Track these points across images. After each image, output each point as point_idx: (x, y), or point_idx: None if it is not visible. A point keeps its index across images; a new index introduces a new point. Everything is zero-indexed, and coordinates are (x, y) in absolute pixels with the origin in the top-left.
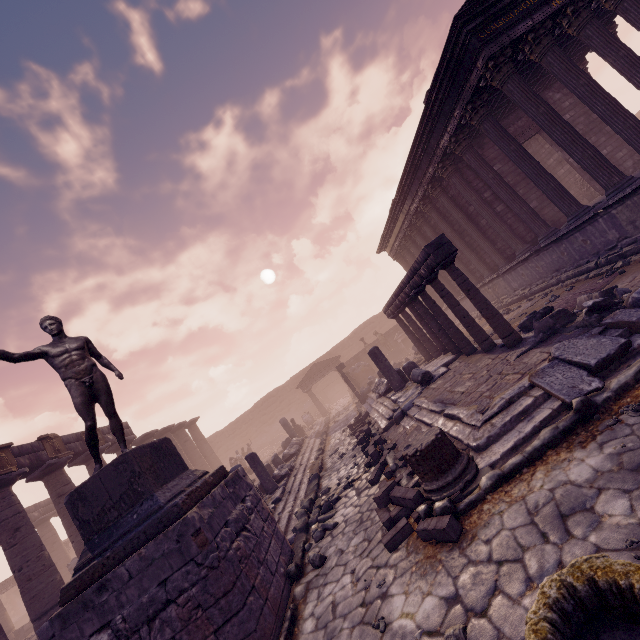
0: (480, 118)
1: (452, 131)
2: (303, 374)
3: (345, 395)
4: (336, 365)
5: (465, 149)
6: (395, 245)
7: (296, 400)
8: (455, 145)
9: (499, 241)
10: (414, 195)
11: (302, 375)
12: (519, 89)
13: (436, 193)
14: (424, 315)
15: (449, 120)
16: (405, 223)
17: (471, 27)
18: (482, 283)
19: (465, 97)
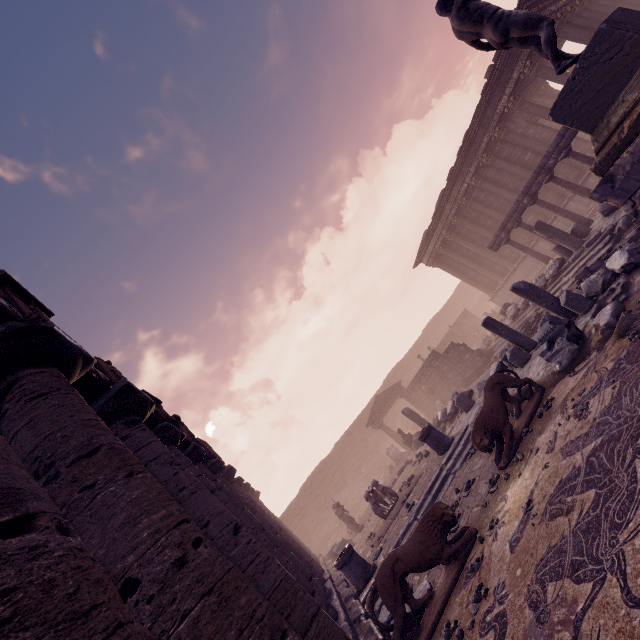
0: (537, 68)
1: (510, 92)
2: (348, 436)
3: (400, 448)
4: (400, 391)
5: (522, 102)
6: (436, 247)
7: (349, 468)
8: (513, 102)
9: (560, 172)
10: (465, 174)
11: (348, 437)
12: (572, 29)
13: (491, 159)
14: (568, 185)
15: (507, 84)
16: (451, 212)
17: (527, 5)
18: (550, 220)
19: (523, 57)
